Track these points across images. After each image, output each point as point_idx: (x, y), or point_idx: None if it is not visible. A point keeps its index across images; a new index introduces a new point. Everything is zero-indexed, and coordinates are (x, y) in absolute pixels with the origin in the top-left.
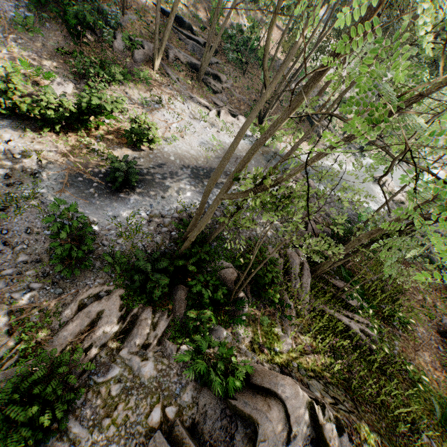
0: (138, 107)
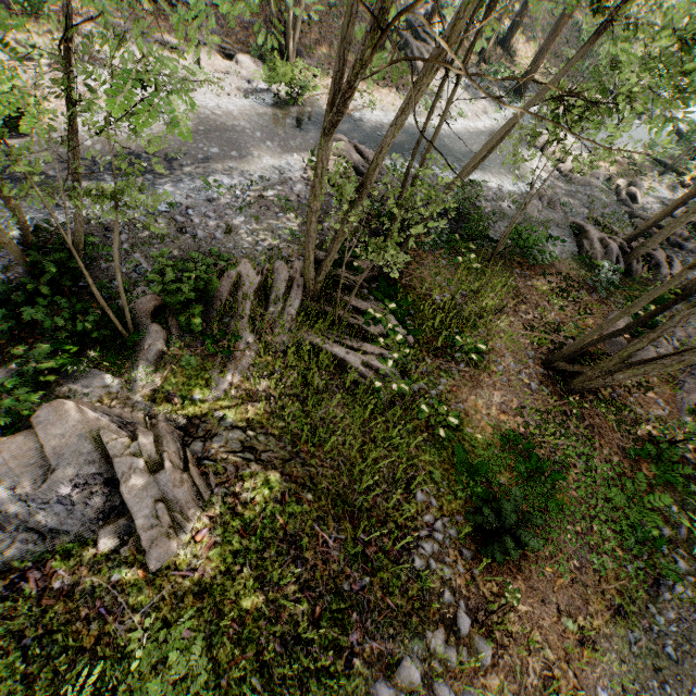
0: (28, 64)
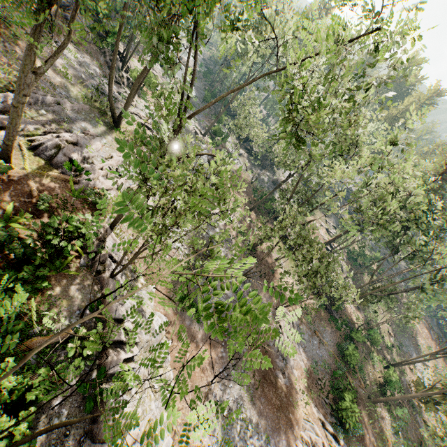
0: None
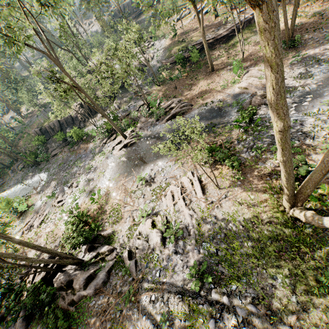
0: None
